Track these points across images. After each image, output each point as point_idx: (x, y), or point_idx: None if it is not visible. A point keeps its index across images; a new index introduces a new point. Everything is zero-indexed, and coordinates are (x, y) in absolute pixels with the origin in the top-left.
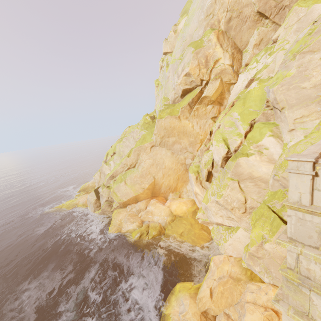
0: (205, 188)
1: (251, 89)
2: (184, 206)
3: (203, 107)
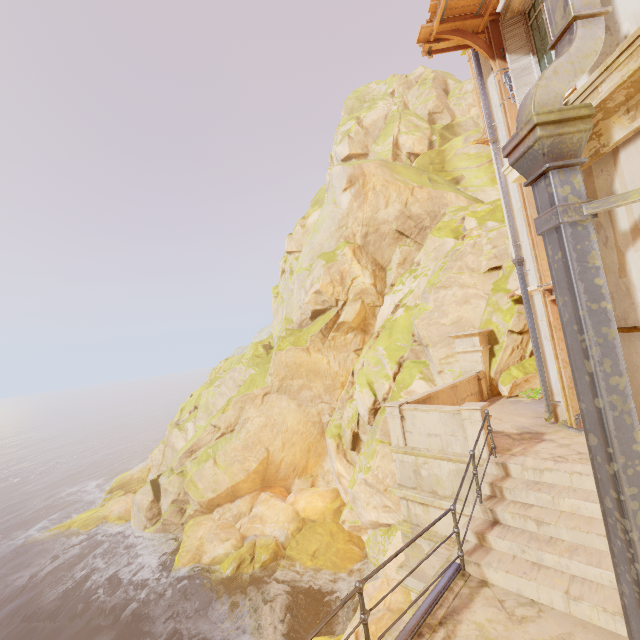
0: (353, 463)
1: (398, 316)
2: (319, 502)
3: (342, 335)
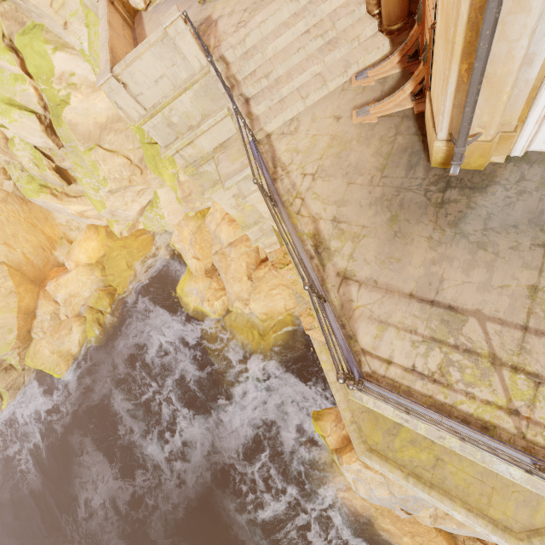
0: (81, 195)
1: None
2: (92, 244)
3: None
